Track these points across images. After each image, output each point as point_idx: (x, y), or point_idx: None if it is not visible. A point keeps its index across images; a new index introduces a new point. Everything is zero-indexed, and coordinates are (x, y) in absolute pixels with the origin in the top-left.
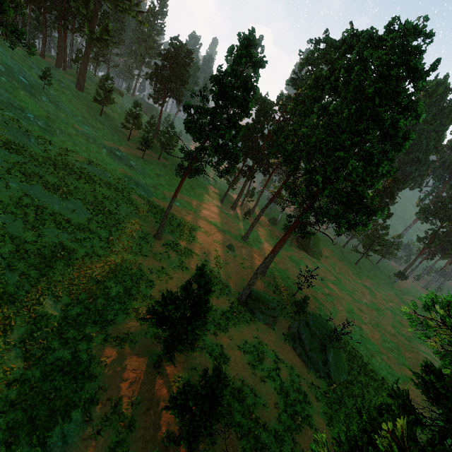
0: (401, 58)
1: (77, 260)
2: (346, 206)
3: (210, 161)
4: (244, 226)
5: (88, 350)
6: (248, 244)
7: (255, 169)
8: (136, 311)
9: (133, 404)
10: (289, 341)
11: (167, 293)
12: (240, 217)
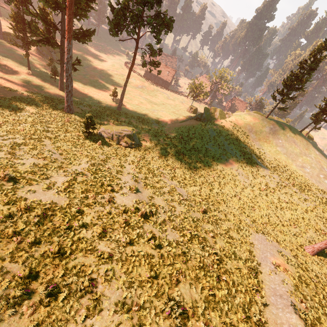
0: None
1: None
2: None
3: None
4: None
5: None
6: (4, 19)
7: None
8: None
9: None
10: (34, 52)
11: None
12: None
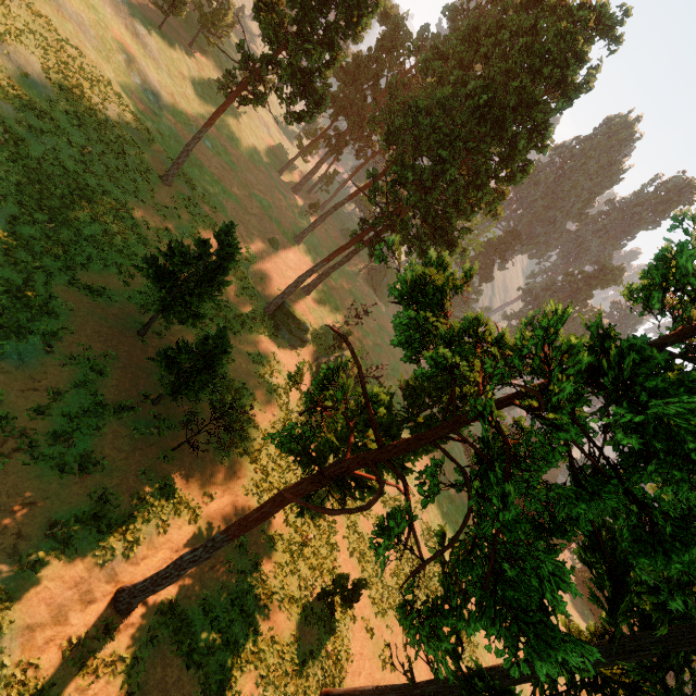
0: (563, 55)
1: (30, 159)
2: (430, 230)
3: (279, 88)
4: (302, 223)
5: (47, 285)
6: (300, 249)
7: (346, 141)
8: (119, 267)
9: (106, 357)
10: (312, 371)
11: (177, 243)
12: (301, 209)
